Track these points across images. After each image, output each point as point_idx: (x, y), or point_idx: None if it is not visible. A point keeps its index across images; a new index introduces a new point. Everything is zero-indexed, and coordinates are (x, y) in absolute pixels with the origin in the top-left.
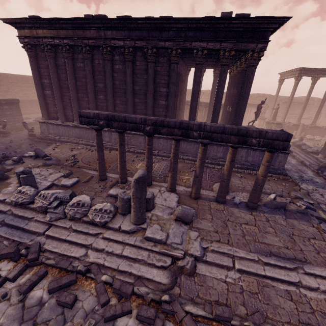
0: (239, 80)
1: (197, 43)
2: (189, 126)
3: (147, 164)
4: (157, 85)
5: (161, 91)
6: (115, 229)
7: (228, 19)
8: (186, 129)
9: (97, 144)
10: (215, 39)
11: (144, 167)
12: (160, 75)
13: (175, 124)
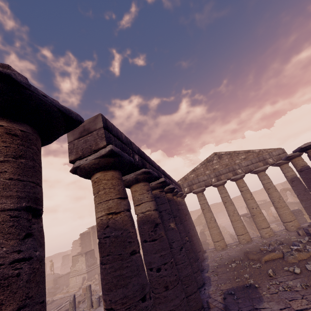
0: None
1: None
2: None
3: None
4: None
5: None
6: None
7: None
8: None
9: None
10: None
11: None
12: None
13: None
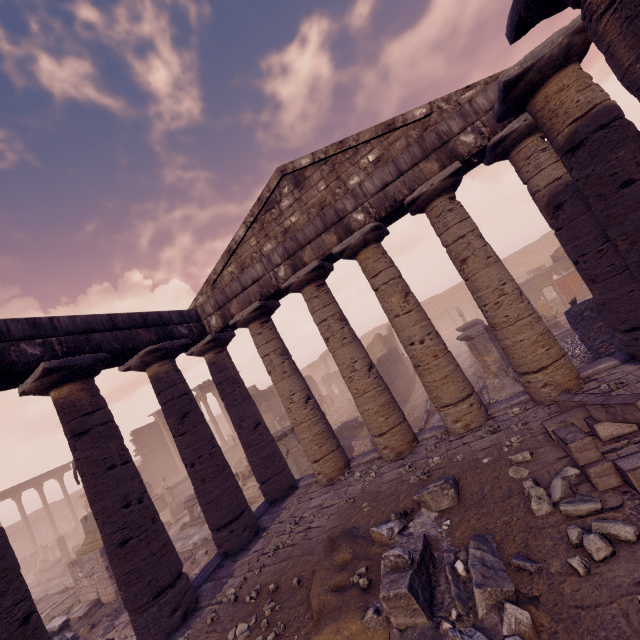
0: None
1: None
2: None
3: None
4: None
5: None
6: None
7: None
8: None
9: None
10: None
11: None
12: None
13: None
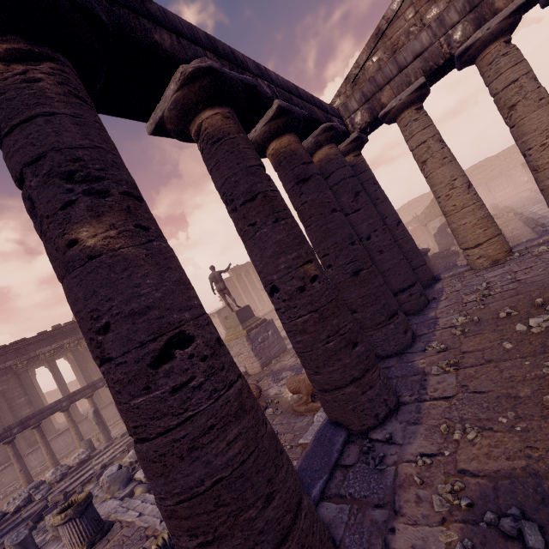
0: (88, 356)
1: (41, 349)
2: (94, 382)
3: (76, 431)
4: (11, 401)
5: (19, 403)
6: (99, 453)
7: (61, 328)
8: (94, 385)
9: (16, 454)
10: (57, 341)
11: (75, 437)
12: (10, 391)
13: (84, 387)
